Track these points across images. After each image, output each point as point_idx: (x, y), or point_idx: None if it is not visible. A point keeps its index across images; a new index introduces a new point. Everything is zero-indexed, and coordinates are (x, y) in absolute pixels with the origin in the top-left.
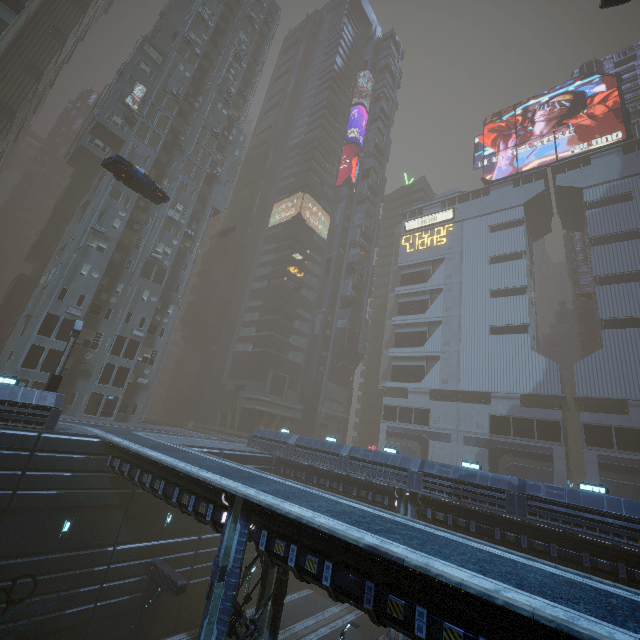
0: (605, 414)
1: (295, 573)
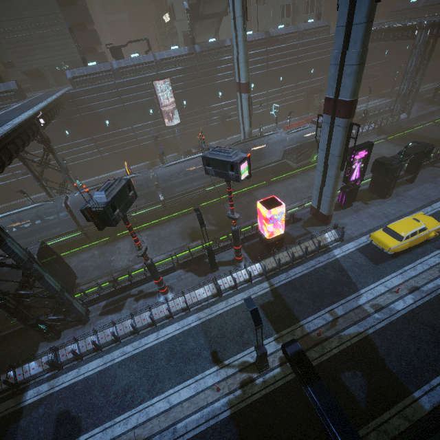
0: None
1: None
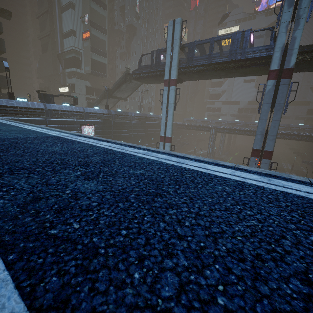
0: None
1: (223, 132)
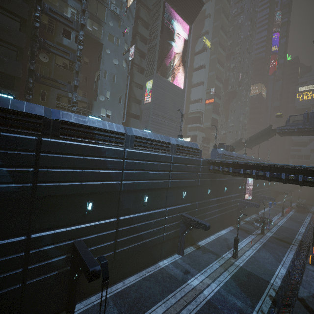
0: None
1: None
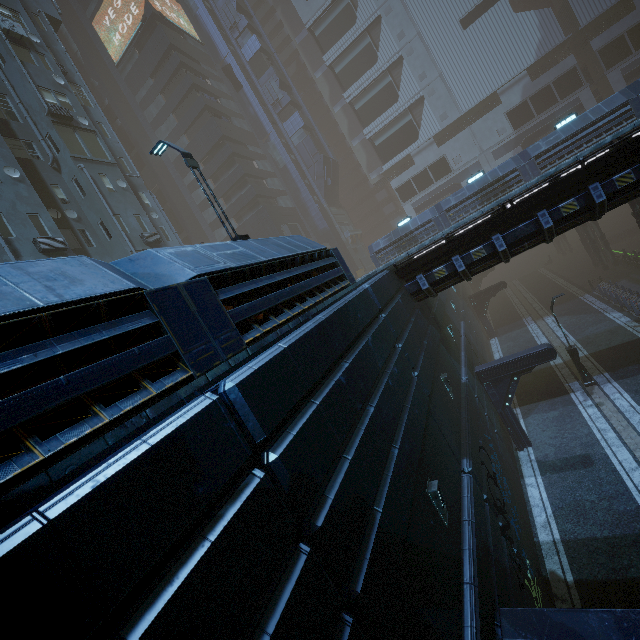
0: (614, 25)
1: None
